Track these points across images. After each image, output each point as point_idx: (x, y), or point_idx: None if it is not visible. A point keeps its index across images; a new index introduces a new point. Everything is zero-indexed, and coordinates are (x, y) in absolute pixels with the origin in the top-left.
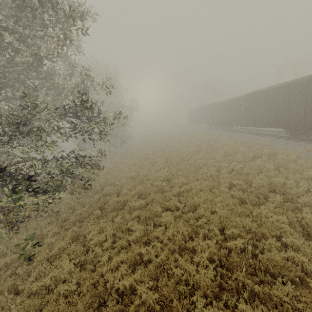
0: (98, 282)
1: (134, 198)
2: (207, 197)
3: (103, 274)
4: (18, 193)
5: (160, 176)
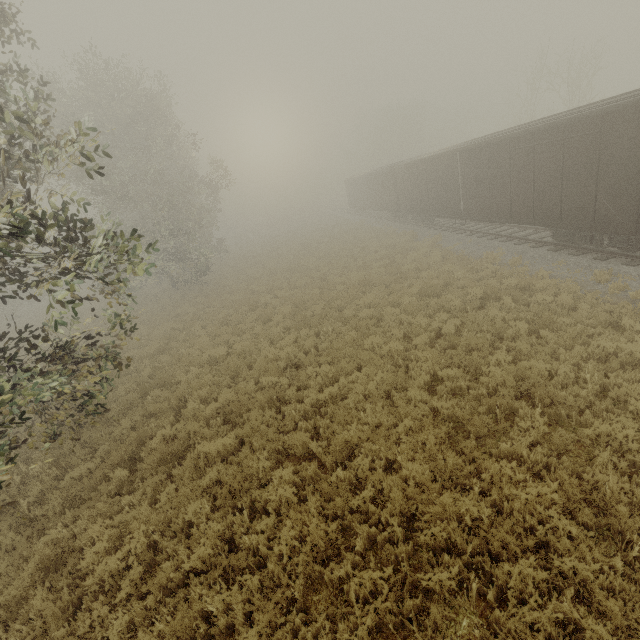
0: None
1: (214, 423)
2: (379, 417)
3: None
4: None
5: (278, 357)
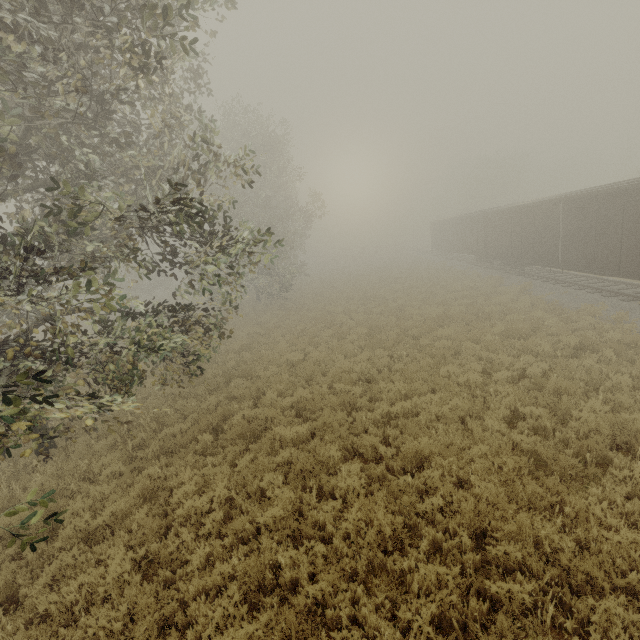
0: (174, 616)
1: (288, 414)
2: (452, 438)
3: (186, 600)
4: (15, 402)
5: (351, 369)
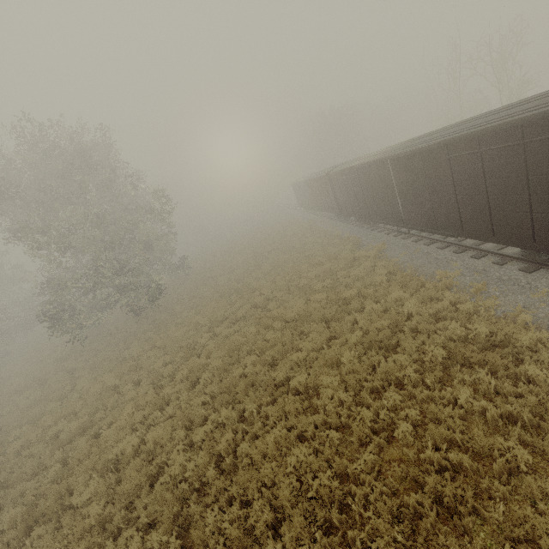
0: None
1: None
2: None
3: None
4: None
5: (186, 466)
